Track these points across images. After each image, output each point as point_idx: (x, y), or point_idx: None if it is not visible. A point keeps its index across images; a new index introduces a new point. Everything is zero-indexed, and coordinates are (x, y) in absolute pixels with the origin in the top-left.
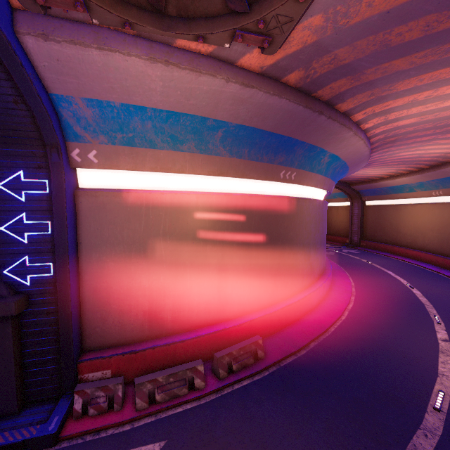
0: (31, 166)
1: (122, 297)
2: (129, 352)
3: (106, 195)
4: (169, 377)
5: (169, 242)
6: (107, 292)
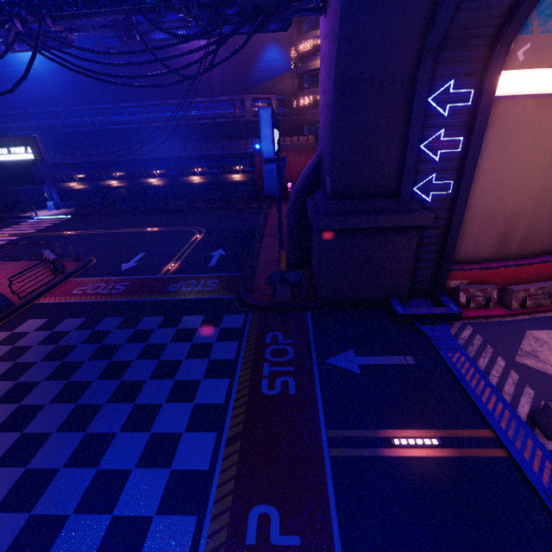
0: (463, 73)
1: (485, 218)
2: (485, 268)
3: (507, 104)
4: (538, 289)
5: (547, 161)
6: (473, 213)
